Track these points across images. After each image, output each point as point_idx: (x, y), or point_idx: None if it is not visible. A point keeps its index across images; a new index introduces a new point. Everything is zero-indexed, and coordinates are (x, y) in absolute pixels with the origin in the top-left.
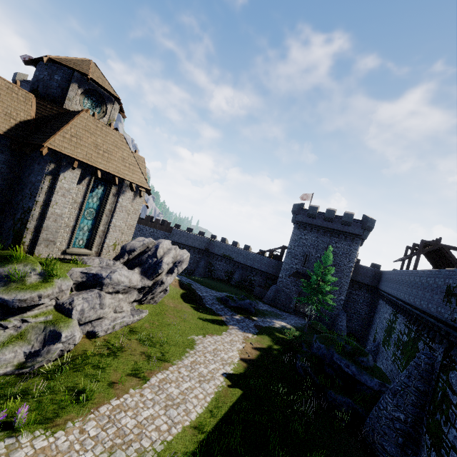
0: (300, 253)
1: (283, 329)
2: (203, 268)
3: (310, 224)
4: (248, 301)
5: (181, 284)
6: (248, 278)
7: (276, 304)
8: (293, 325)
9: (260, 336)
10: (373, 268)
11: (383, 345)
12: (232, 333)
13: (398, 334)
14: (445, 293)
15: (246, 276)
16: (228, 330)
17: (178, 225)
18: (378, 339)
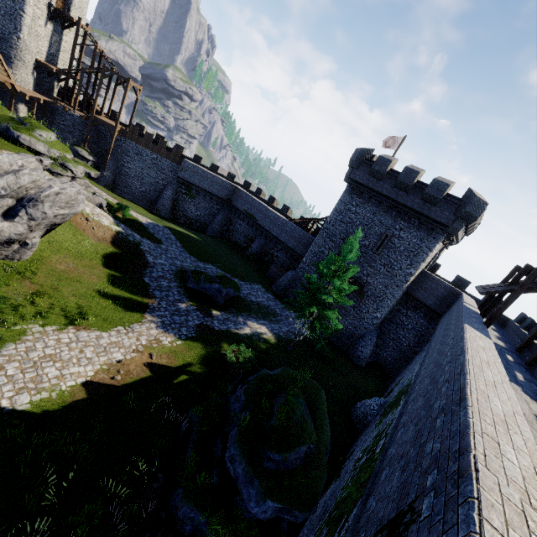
0: (340, 233)
1: (248, 339)
2: (220, 225)
3: (370, 189)
4: (216, 286)
5: (116, 239)
6: (271, 252)
7: (286, 297)
8: (279, 334)
9: (188, 345)
10: (450, 286)
11: (381, 413)
12: (136, 330)
13: (388, 423)
14: (394, 521)
15: (268, 249)
16: (134, 324)
17: (198, 156)
18: (391, 395)
